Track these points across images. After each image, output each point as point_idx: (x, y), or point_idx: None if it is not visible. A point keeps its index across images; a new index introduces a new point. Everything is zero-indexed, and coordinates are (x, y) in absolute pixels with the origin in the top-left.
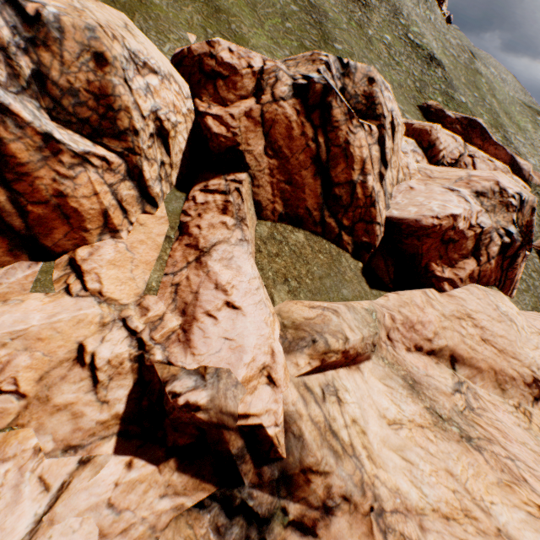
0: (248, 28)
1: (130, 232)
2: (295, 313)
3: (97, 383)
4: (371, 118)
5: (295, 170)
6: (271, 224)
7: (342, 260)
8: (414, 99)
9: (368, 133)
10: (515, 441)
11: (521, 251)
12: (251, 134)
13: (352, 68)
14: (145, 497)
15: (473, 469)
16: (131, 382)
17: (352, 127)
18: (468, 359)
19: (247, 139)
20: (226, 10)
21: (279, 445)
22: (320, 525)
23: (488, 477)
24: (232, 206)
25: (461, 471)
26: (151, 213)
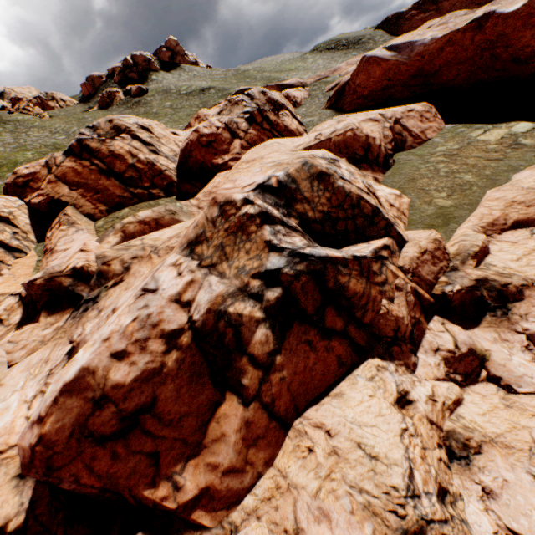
0: None
1: (11, 269)
2: None
3: (2, 321)
4: (122, 134)
5: (96, 185)
6: (105, 218)
7: (159, 202)
8: None
9: (122, 140)
10: None
11: (266, 113)
12: (57, 188)
13: (97, 125)
14: (33, 333)
15: None
16: (22, 310)
17: (109, 144)
18: None
19: (57, 192)
20: None
21: (91, 266)
22: (125, 277)
23: None
24: (63, 221)
25: None
26: (23, 257)
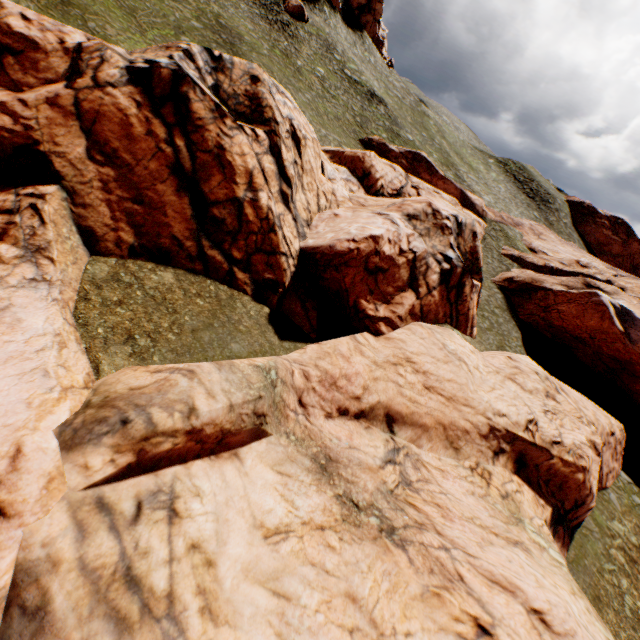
0: (118, 31)
1: None
2: (122, 383)
3: None
4: (259, 123)
5: (147, 184)
6: (117, 261)
7: (236, 305)
8: (355, 134)
9: (253, 139)
10: (458, 519)
11: (466, 279)
12: (61, 129)
13: (227, 63)
14: None
15: (390, 581)
16: None
17: (226, 129)
18: (409, 415)
19: (54, 136)
20: (82, 6)
21: None
22: None
23: (409, 588)
24: (17, 229)
25: (370, 589)
26: None
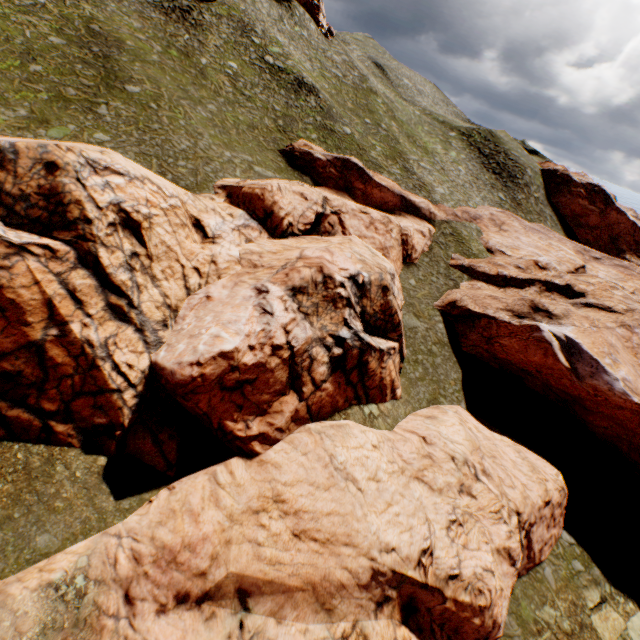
0: None
1: None
2: None
3: None
4: (61, 228)
5: None
6: None
7: (55, 470)
8: (276, 142)
9: (48, 257)
10: None
11: (369, 356)
12: None
13: (8, 153)
14: None
15: None
16: None
17: None
18: (268, 583)
19: None
20: None
21: None
22: None
23: None
24: None
25: None
26: None
